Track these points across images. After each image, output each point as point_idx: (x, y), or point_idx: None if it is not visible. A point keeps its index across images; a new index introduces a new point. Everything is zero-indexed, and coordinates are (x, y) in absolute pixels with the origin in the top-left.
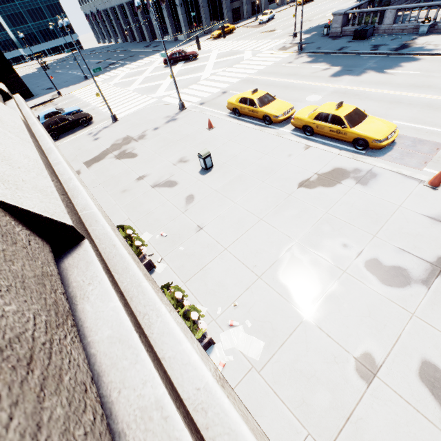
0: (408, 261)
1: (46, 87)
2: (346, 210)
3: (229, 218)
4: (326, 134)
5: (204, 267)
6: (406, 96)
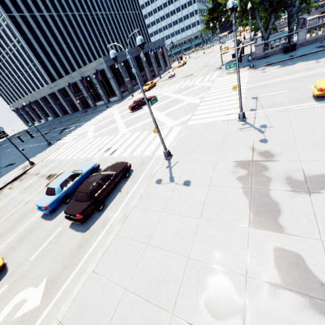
0: None
1: (4, 165)
2: None
3: None
4: None
5: None
6: None
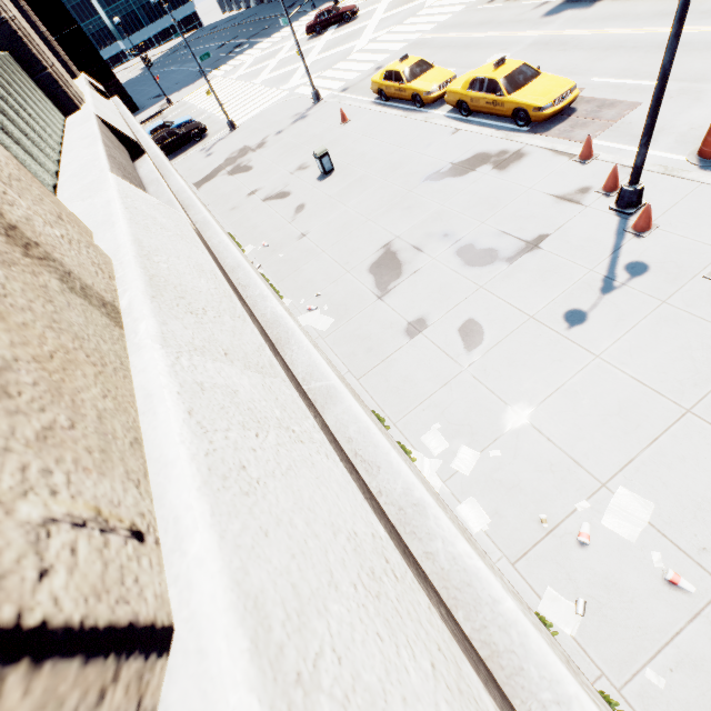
0: (505, 243)
1: (153, 96)
2: (466, 200)
3: (335, 223)
4: (483, 109)
5: (298, 269)
6: (636, 34)
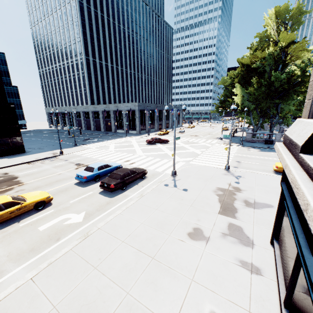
0: None
1: (33, 147)
2: None
3: None
4: None
5: None
6: None
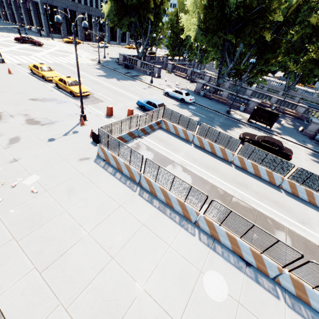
0: (45, 120)
1: None
2: (41, 108)
3: None
4: (63, 88)
5: None
6: (114, 88)
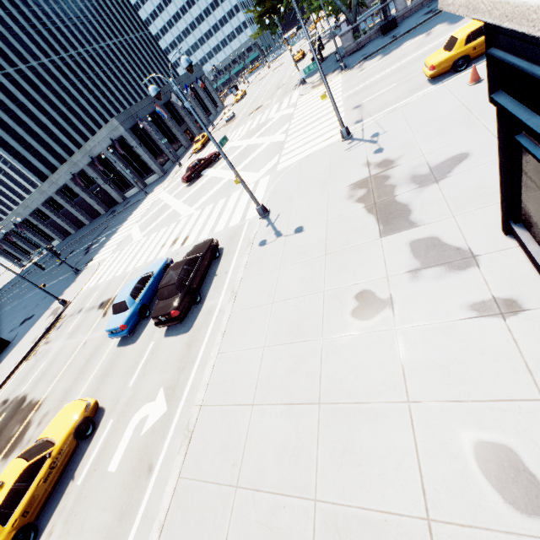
0: None
1: (16, 325)
2: None
3: None
4: None
5: None
6: None
